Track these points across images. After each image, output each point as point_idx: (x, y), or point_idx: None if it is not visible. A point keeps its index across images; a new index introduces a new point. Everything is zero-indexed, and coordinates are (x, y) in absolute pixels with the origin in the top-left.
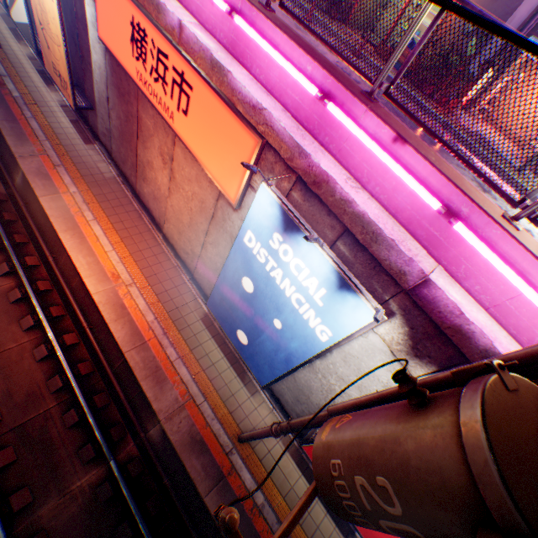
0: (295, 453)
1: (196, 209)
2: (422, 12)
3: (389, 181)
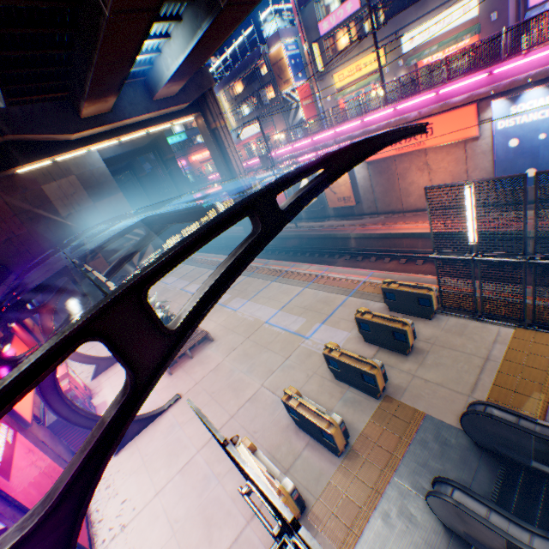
0: None
1: (452, 168)
2: (501, 38)
3: (533, 64)
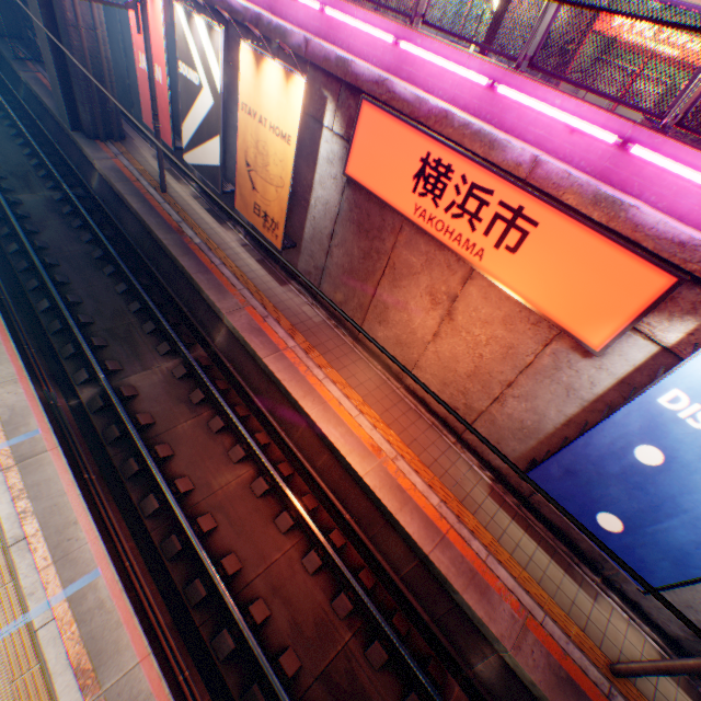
0: (687, 687)
1: (491, 356)
2: None
3: None
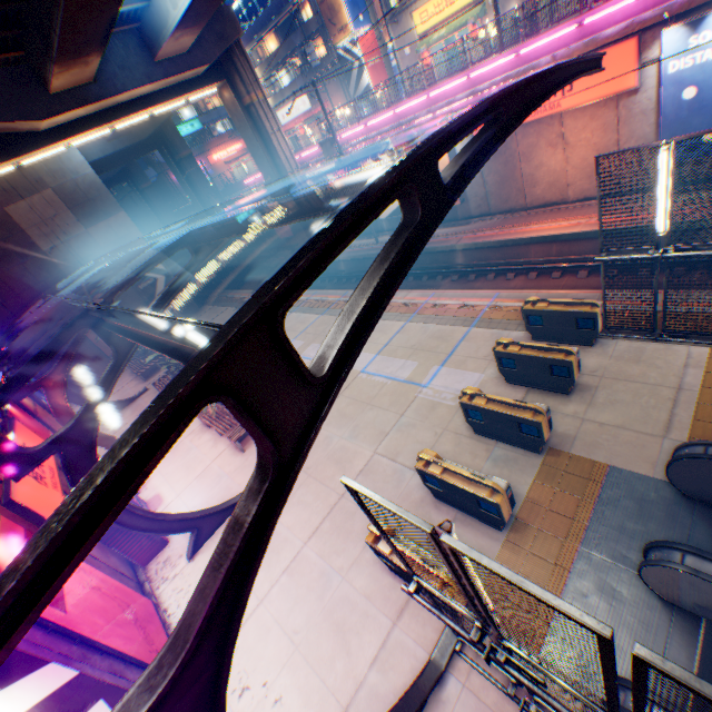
0: None
1: (598, 139)
2: None
3: None
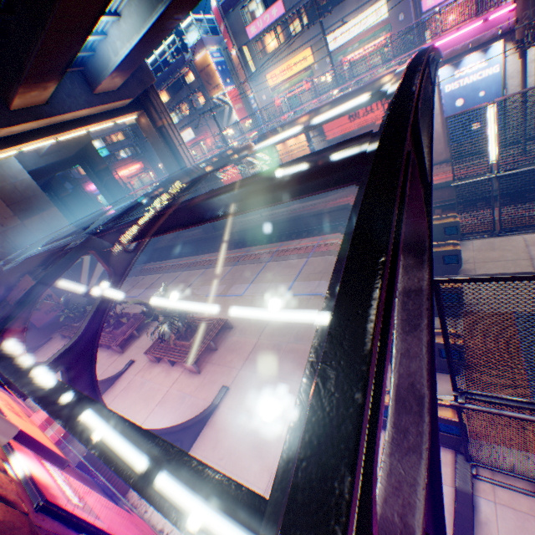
0: None
1: None
2: (436, 17)
3: (464, 37)
